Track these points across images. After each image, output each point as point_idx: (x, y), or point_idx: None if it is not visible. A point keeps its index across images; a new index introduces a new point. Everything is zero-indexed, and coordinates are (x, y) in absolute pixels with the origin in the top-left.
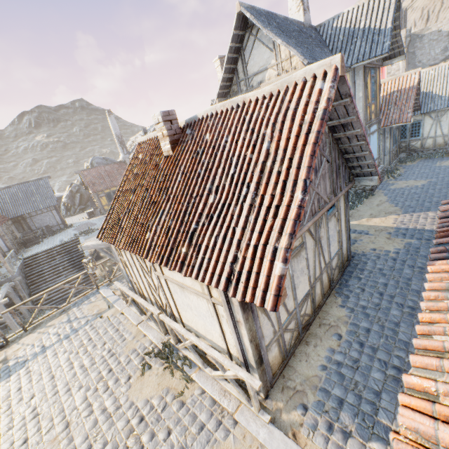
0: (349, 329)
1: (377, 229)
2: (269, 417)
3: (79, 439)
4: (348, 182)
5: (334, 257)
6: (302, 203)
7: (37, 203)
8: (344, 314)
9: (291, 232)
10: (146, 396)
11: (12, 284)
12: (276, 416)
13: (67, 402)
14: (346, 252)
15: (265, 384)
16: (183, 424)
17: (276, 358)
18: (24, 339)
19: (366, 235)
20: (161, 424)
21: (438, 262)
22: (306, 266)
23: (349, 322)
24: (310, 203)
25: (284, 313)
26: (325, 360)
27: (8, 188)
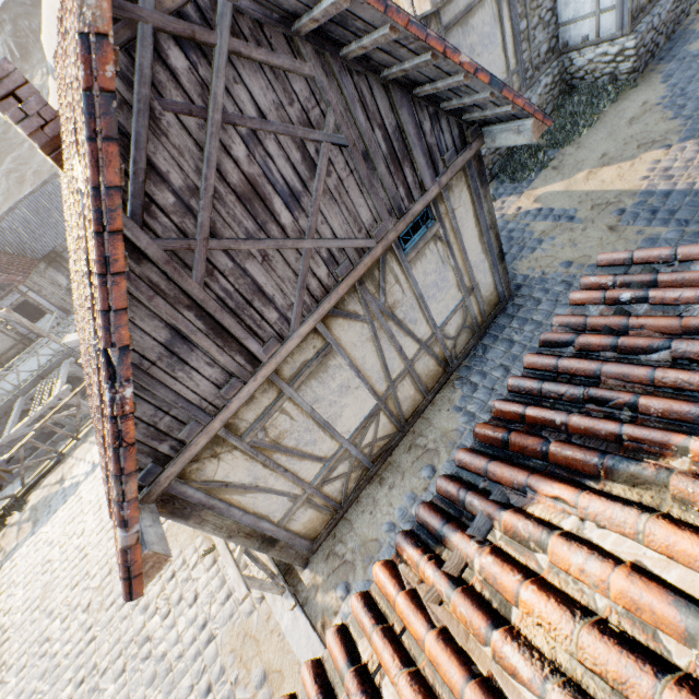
0: (451, 458)
1: (599, 203)
2: (293, 603)
3: (118, 590)
4: (452, 156)
5: (449, 320)
6: (115, 410)
7: (62, 227)
8: (455, 427)
9: (116, 472)
10: (180, 545)
11: (72, 361)
12: (309, 595)
13: (111, 543)
14: (493, 289)
15: (297, 556)
16: (211, 589)
17: (313, 520)
18: (78, 452)
19: (568, 223)
20: (190, 585)
21: (408, 551)
22: (355, 376)
23: (456, 444)
24: (297, 283)
25: (312, 466)
26: (396, 515)
27: (12, 211)
